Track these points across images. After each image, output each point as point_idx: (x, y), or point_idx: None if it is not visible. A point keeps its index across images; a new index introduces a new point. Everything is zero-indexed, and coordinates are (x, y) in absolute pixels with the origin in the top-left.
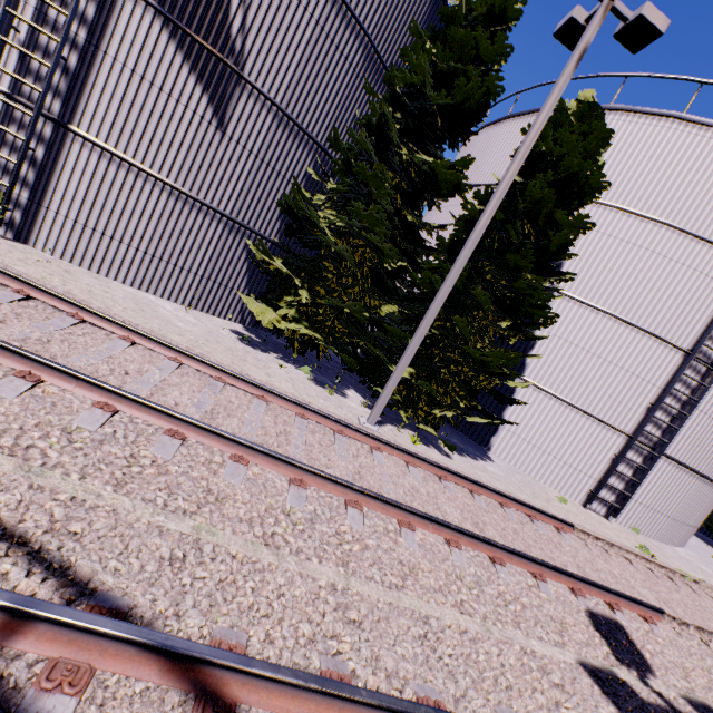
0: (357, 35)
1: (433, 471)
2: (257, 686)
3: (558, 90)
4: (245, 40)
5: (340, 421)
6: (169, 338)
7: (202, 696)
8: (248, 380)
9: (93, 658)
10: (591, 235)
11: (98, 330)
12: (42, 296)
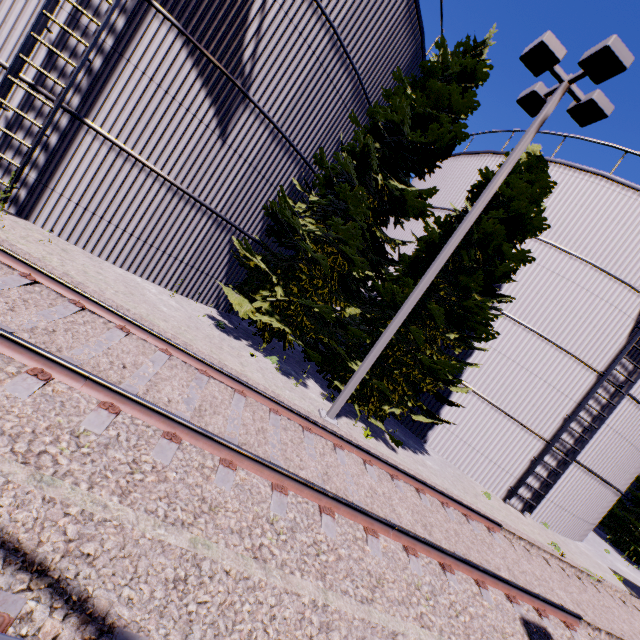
0: (349, 73)
1: (386, 470)
2: None
3: (520, 149)
4: (254, 66)
5: (309, 419)
6: (156, 324)
7: None
8: (231, 375)
9: None
10: (527, 264)
11: (97, 318)
12: (47, 282)
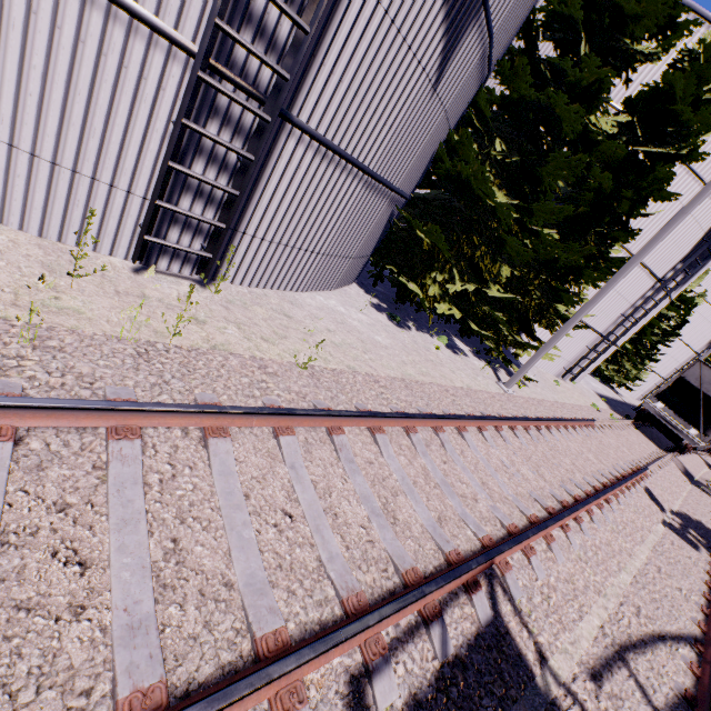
0: None
1: (562, 424)
2: None
3: None
4: None
5: (539, 420)
6: (414, 377)
7: None
8: (509, 419)
9: None
10: None
11: (446, 429)
12: (417, 422)
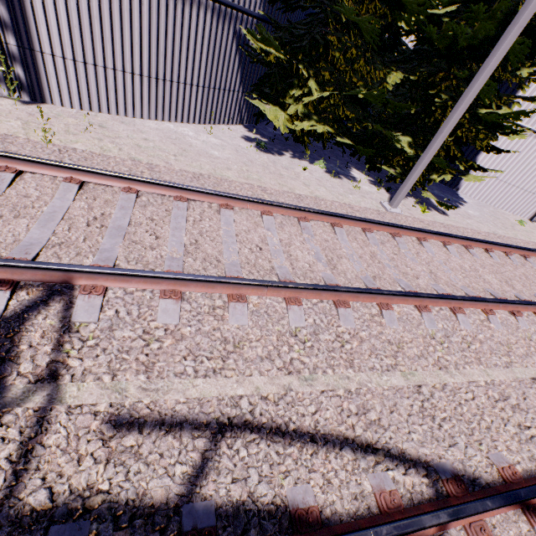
0: None
1: (460, 243)
2: None
3: None
4: None
5: (395, 226)
6: (227, 178)
7: (528, 510)
8: (325, 213)
9: (479, 515)
10: None
11: (201, 204)
12: (145, 187)
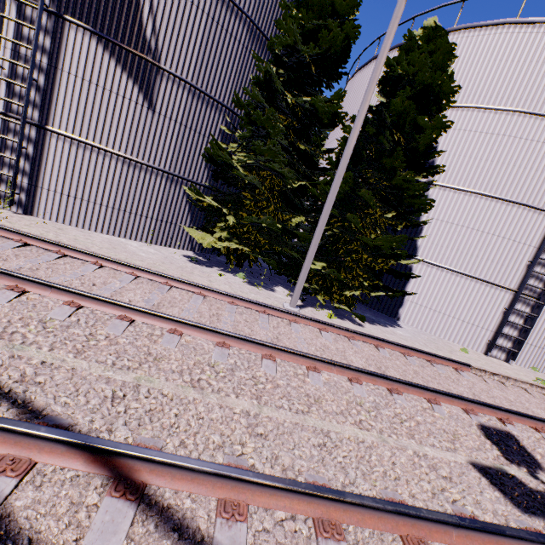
0: (240, 18)
1: (343, 334)
2: (163, 472)
3: (396, 17)
4: (157, 40)
5: (262, 304)
6: (133, 263)
7: (117, 479)
8: (188, 282)
9: (33, 455)
10: (454, 134)
11: (76, 260)
12: (35, 242)
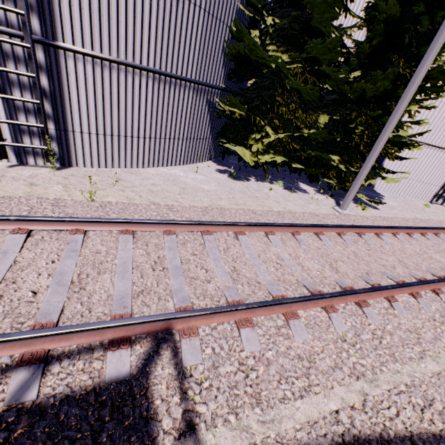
0: None
1: (404, 232)
2: None
3: None
4: None
5: (359, 227)
6: (223, 206)
7: None
8: (310, 225)
9: None
10: None
11: (221, 234)
12: (179, 228)
